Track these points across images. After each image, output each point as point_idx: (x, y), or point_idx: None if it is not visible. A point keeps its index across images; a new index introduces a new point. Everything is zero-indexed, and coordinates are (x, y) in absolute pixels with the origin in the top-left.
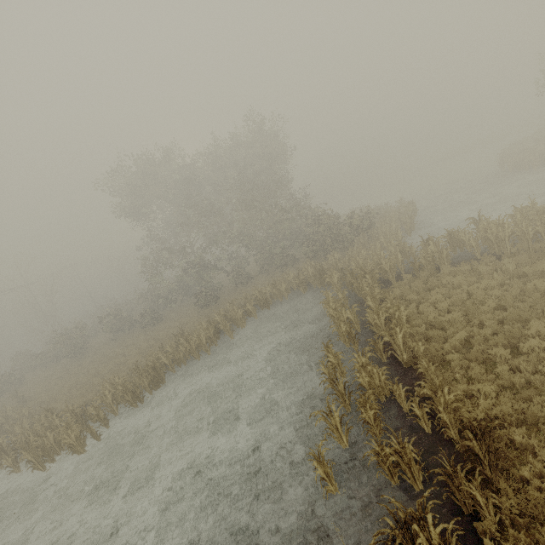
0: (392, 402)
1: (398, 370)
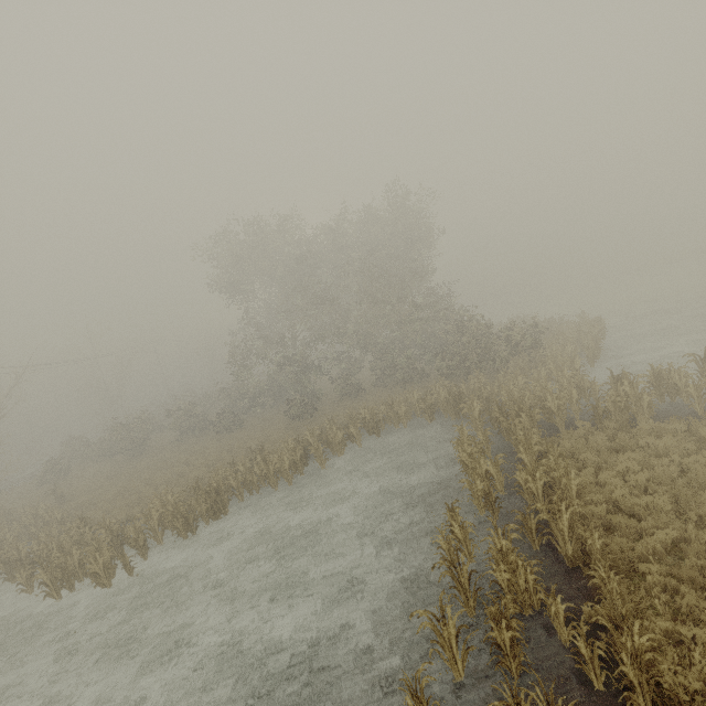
0: (541, 619)
1: (556, 567)
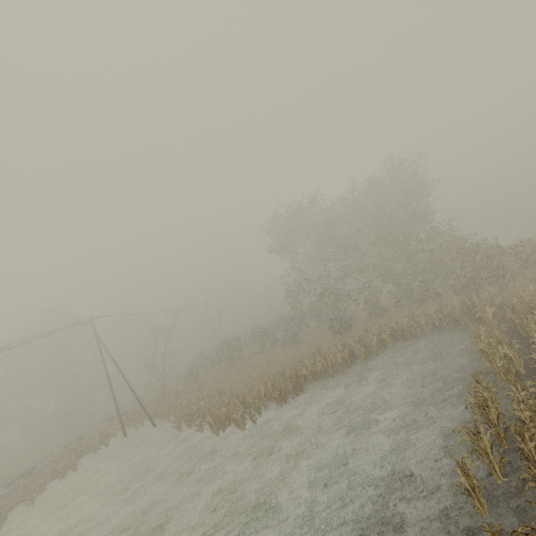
0: None
1: None
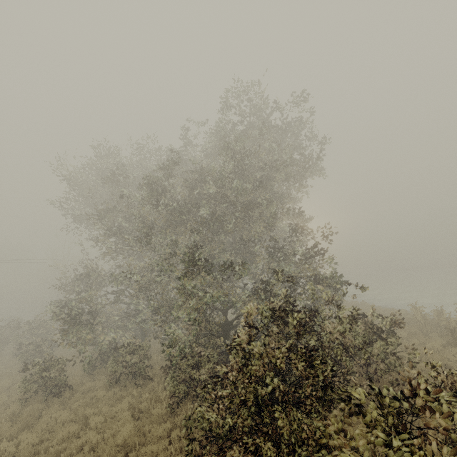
0: None
1: None
